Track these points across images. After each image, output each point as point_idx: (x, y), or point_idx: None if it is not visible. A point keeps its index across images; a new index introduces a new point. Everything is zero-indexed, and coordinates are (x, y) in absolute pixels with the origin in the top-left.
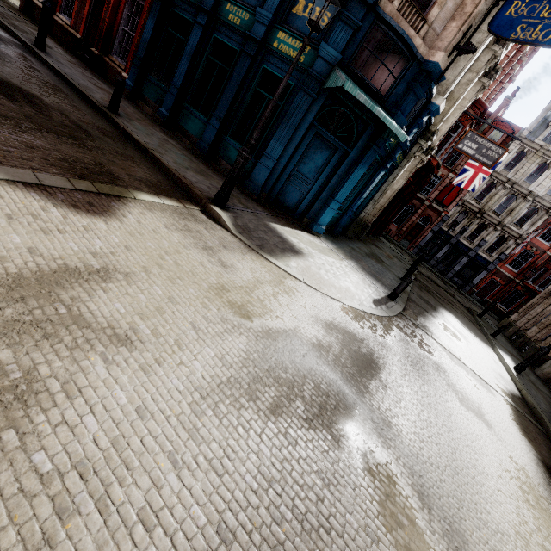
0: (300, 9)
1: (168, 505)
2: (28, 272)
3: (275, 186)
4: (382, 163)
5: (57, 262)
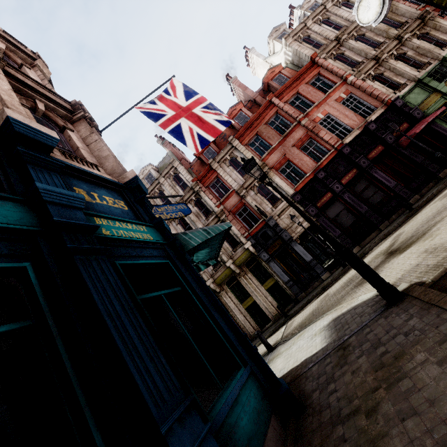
0: (86, 196)
1: None
2: None
3: None
4: None
5: None
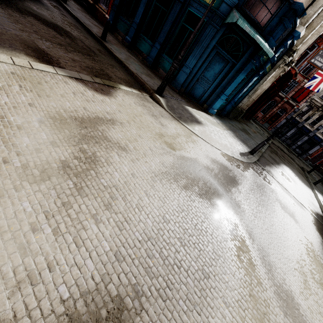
0: None
1: (145, 206)
2: (85, 117)
3: (189, 84)
4: (256, 71)
5: (94, 114)
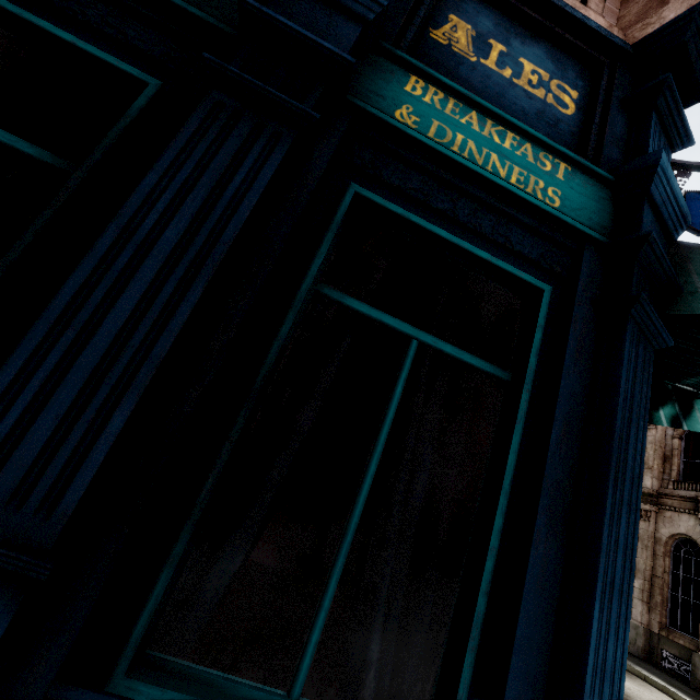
0: (463, 42)
1: None
2: None
3: None
4: None
5: None
